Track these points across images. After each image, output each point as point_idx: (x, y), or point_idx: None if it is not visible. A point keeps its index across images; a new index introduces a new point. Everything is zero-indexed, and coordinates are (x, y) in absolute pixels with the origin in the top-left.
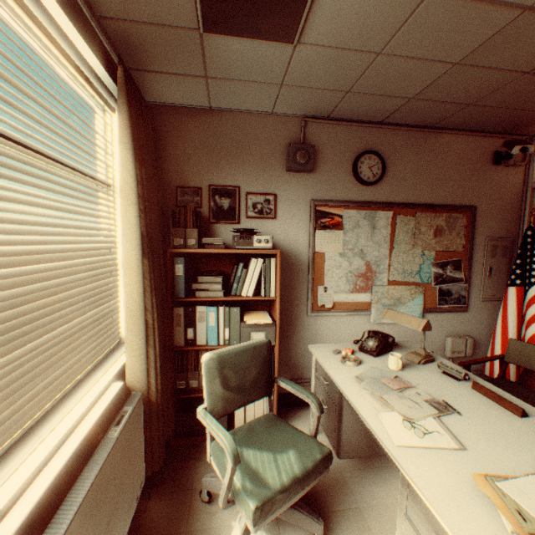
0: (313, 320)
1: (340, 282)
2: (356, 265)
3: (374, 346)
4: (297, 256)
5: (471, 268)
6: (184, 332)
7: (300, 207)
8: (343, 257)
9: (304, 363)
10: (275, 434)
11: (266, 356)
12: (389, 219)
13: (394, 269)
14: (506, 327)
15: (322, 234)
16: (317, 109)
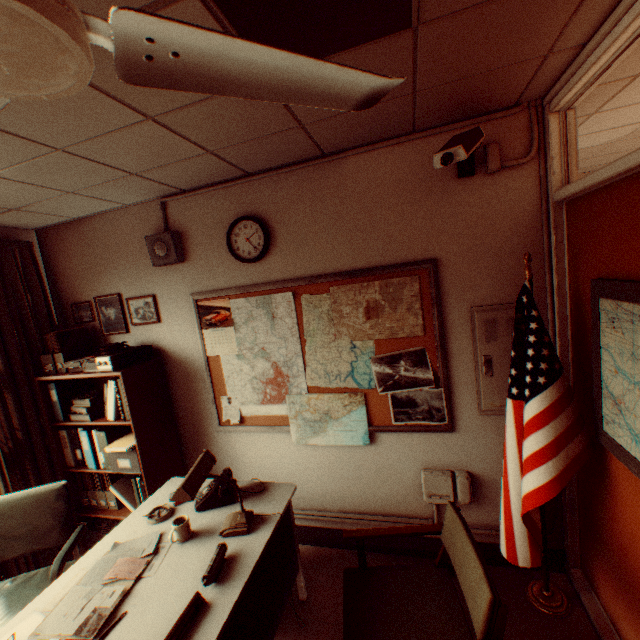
0: (225, 436)
1: (246, 390)
2: (261, 368)
3: (201, 496)
4: (192, 362)
5: (451, 361)
6: (73, 453)
7: (183, 305)
8: (243, 360)
9: None
10: (37, 591)
11: (54, 503)
12: (292, 302)
13: (312, 371)
14: (505, 469)
15: (211, 334)
16: (151, 191)
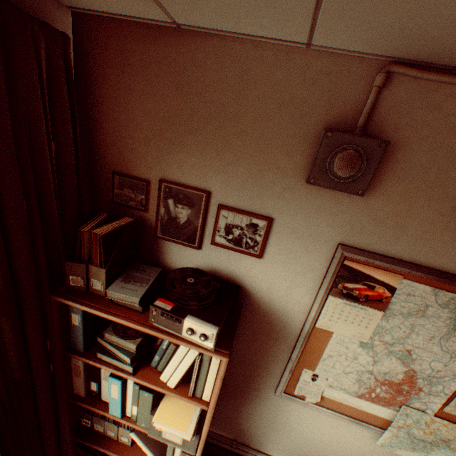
0: (281, 400)
1: (345, 377)
2: (386, 367)
3: None
4: (282, 319)
5: None
6: (85, 383)
7: (312, 250)
8: (365, 348)
9: (255, 433)
10: None
11: None
12: None
13: None
14: None
15: (338, 305)
16: (437, 43)
